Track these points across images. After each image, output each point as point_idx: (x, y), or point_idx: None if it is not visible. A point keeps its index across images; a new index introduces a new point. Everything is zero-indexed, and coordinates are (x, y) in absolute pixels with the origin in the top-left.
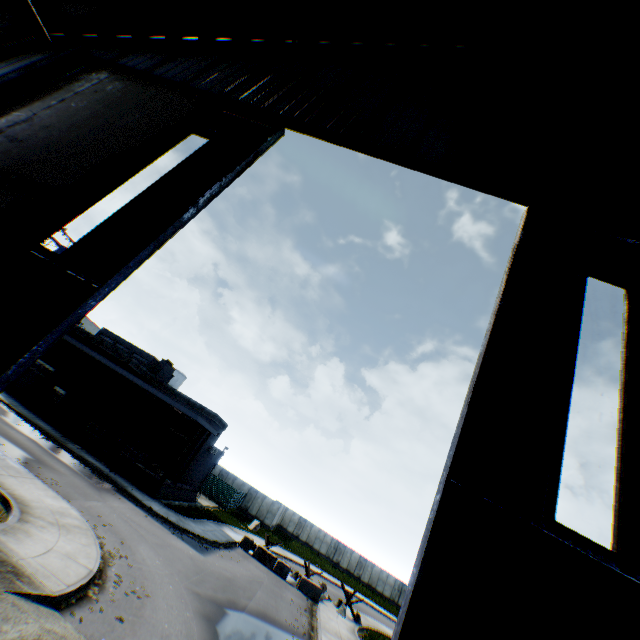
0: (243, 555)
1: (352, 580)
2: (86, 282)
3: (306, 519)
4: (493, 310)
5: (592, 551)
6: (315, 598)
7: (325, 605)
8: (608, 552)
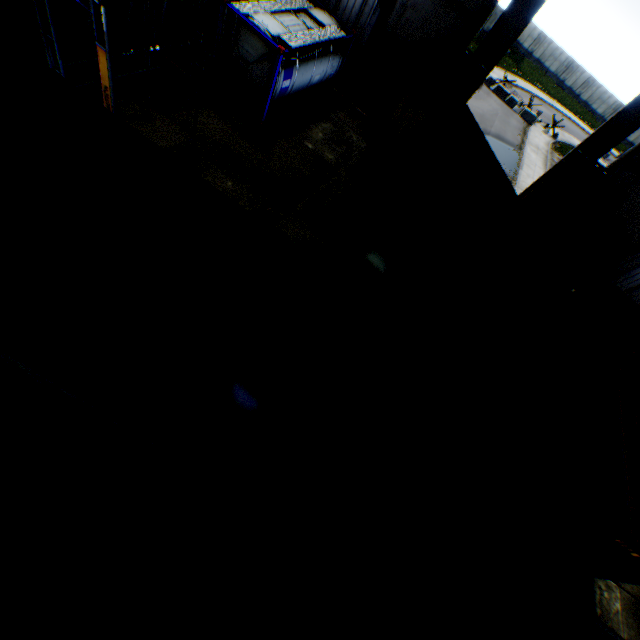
0: (486, 94)
1: (568, 101)
2: (483, 70)
3: (546, 37)
4: (639, 93)
5: (598, 169)
6: (529, 123)
7: (534, 129)
8: (602, 169)
